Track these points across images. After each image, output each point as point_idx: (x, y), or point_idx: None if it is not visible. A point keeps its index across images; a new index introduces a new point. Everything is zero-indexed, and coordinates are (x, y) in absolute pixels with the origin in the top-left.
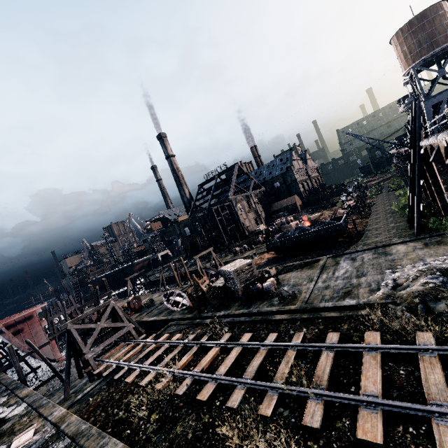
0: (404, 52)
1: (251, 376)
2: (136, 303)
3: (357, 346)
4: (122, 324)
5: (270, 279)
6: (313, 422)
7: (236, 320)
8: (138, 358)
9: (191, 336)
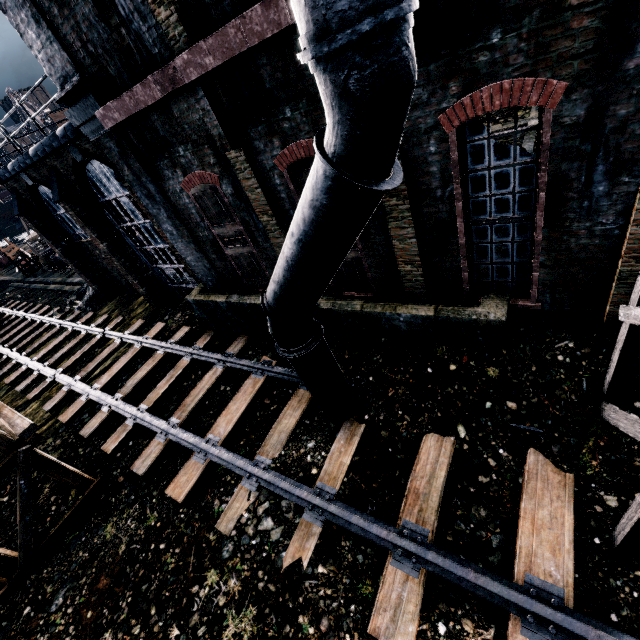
0: None
1: None
2: (1, 258)
3: (29, 316)
4: None
5: None
6: None
7: (35, 288)
8: None
9: None
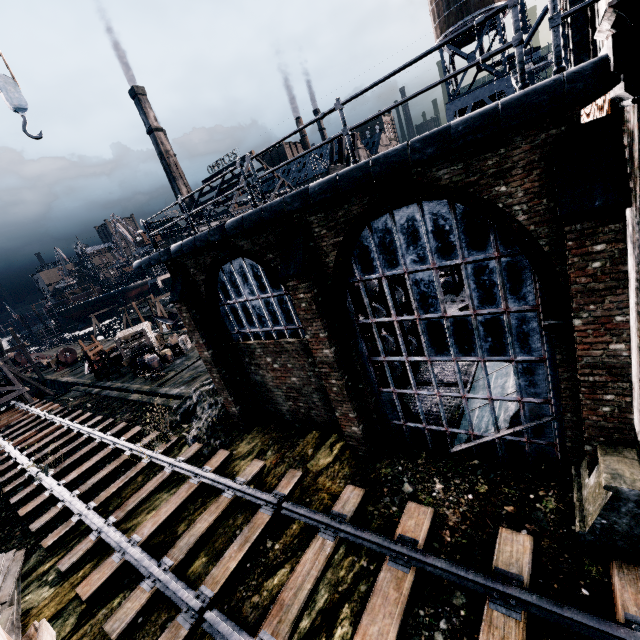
0: (433, 12)
1: (37, 458)
2: (67, 356)
3: (110, 440)
4: (12, 388)
5: (165, 350)
6: (15, 499)
7: (109, 395)
8: (5, 427)
9: (60, 408)
